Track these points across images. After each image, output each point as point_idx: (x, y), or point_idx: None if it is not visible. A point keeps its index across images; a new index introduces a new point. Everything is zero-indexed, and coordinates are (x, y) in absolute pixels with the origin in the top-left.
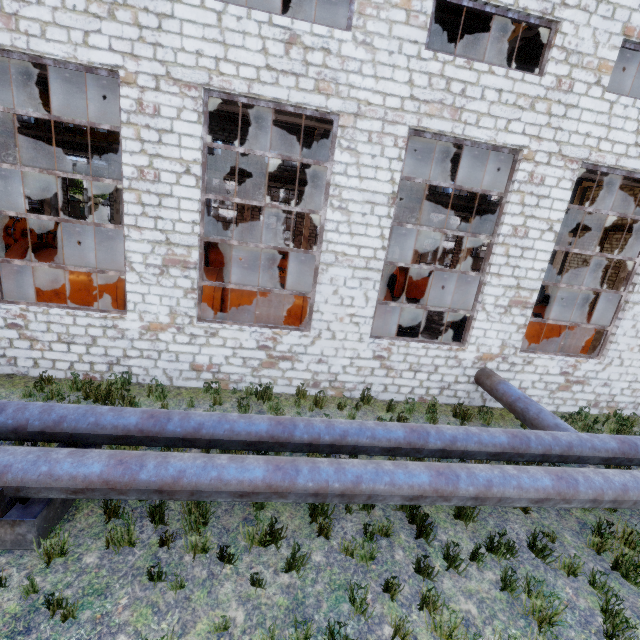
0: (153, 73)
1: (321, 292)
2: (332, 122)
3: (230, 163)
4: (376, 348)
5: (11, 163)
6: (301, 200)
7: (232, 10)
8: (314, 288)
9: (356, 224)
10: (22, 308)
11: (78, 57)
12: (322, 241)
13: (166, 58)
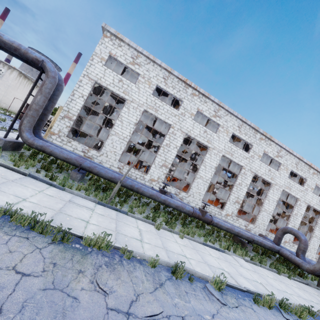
0: (303, 200)
1: (311, 242)
2: (315, 209)
3: (215, 172)
4: (316, 256)
5: (149, 149)
6: (227, 187)
7: (314, 195)
8: (309, 240)
9: (319, 230)
10: (269, 232)
11: (295, 195)
12: (313, 232)
13: (305, 198)
